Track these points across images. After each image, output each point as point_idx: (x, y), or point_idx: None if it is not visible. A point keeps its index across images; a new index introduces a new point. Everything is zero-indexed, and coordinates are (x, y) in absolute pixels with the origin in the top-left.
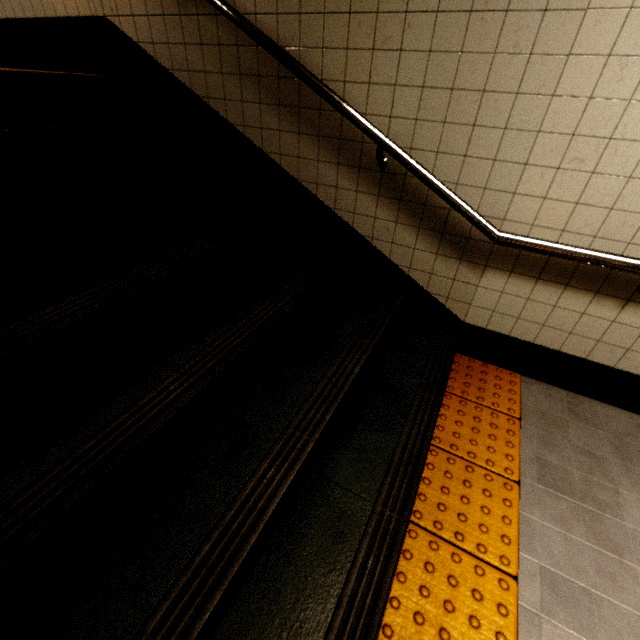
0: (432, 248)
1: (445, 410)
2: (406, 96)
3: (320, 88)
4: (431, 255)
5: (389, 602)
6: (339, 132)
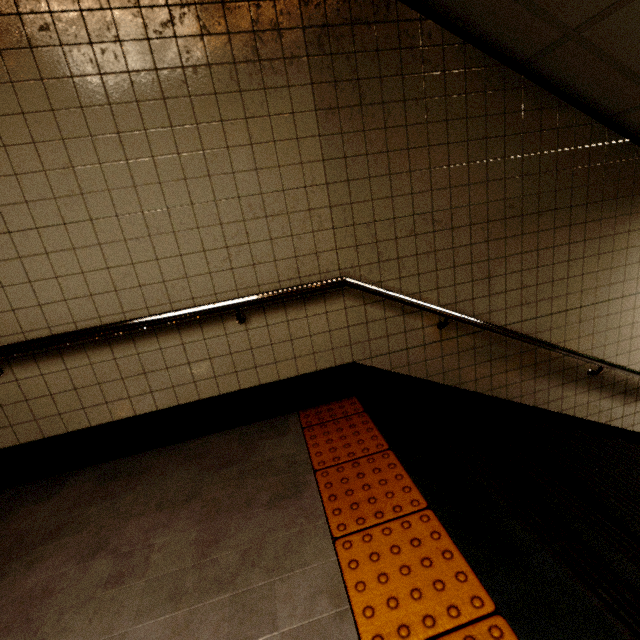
0: (621, 403)
1: None
2: (598, 337)
3: (570, 352)
4: (621, 407)
5: None
6: (562, 367)
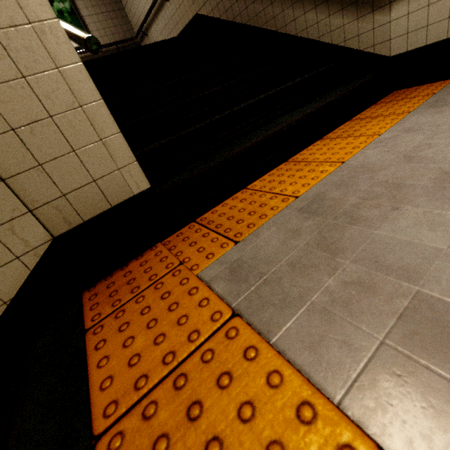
0: (353, 17)
1: (371, 109)
2: None
3: None
4: (354, 22)
5: (299, 155)
6: None
